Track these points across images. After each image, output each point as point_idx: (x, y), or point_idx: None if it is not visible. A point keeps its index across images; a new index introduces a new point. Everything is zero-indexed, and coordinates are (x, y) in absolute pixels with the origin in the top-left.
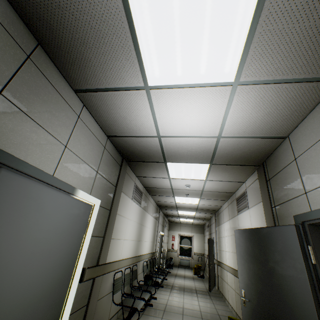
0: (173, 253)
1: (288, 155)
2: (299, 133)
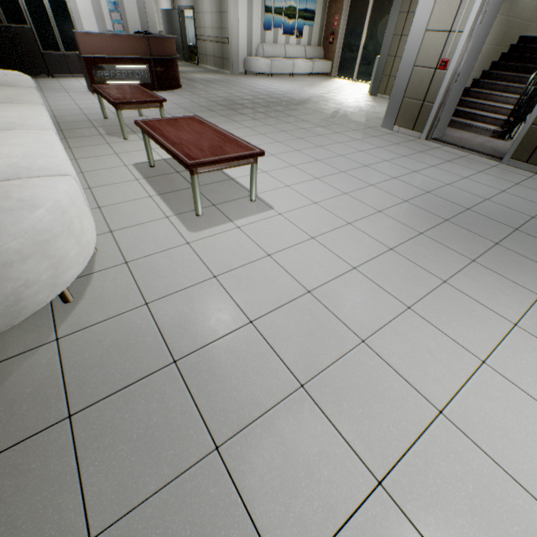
0: None
1: None
2: None
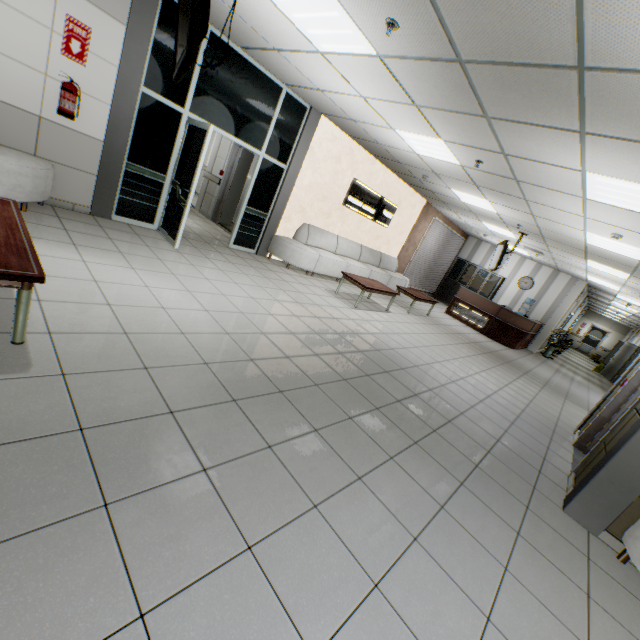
0: (574, 337)
1: None
2: None
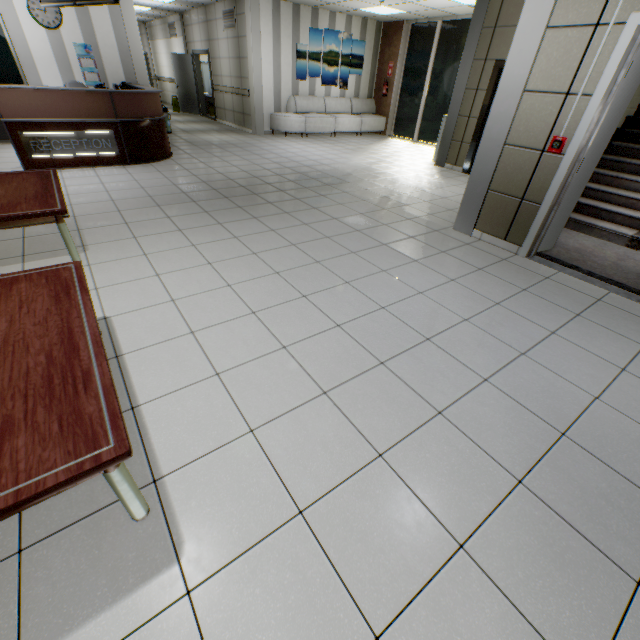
0: None
1: (190, 21)
2: (192, 15)
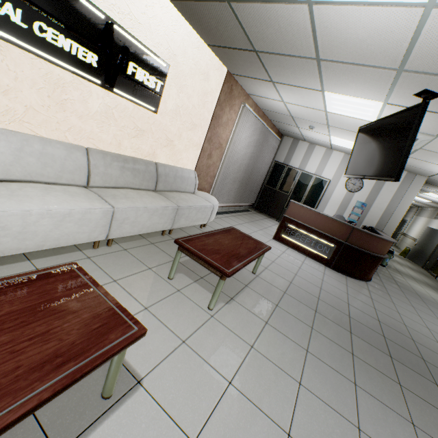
0: None
1: None
2: None
